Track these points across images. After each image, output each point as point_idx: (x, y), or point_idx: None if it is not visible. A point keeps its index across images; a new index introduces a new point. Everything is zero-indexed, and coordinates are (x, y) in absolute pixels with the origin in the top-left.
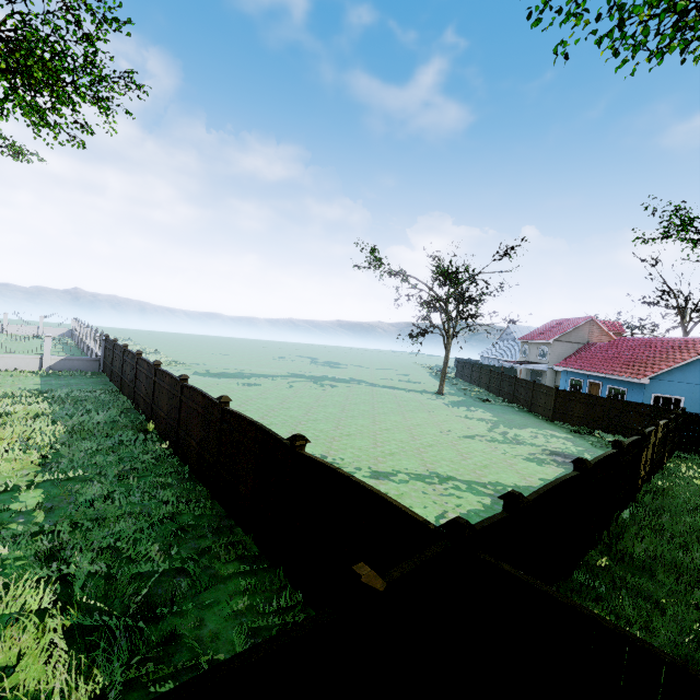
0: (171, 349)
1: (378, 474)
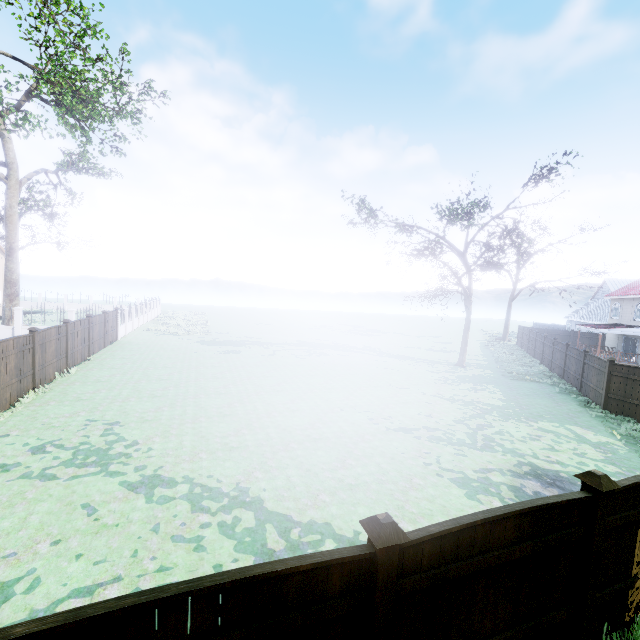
0: (225, 321)
1: (152, 480)
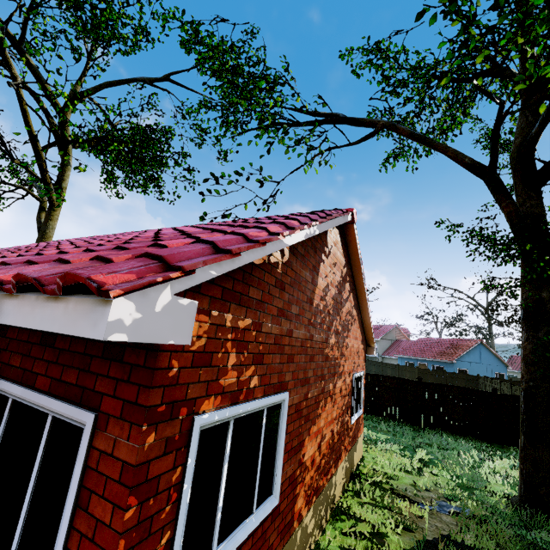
0: None
1: None
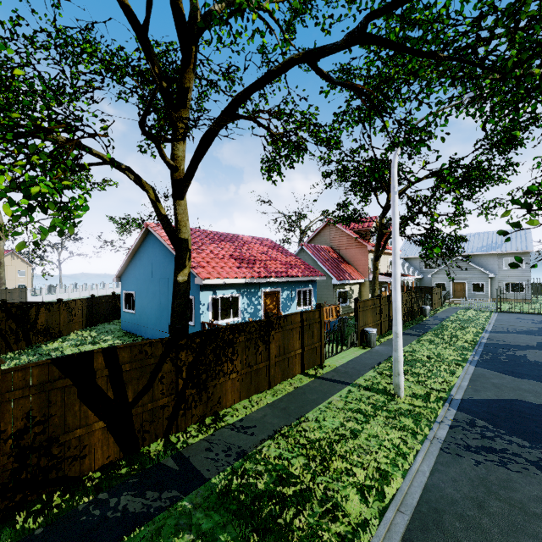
0: None
1: None
